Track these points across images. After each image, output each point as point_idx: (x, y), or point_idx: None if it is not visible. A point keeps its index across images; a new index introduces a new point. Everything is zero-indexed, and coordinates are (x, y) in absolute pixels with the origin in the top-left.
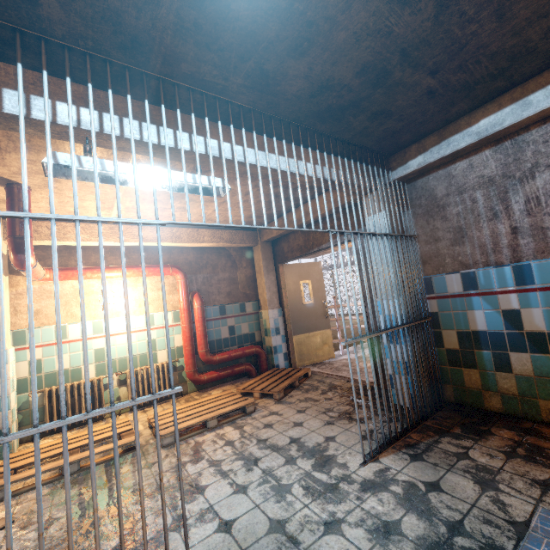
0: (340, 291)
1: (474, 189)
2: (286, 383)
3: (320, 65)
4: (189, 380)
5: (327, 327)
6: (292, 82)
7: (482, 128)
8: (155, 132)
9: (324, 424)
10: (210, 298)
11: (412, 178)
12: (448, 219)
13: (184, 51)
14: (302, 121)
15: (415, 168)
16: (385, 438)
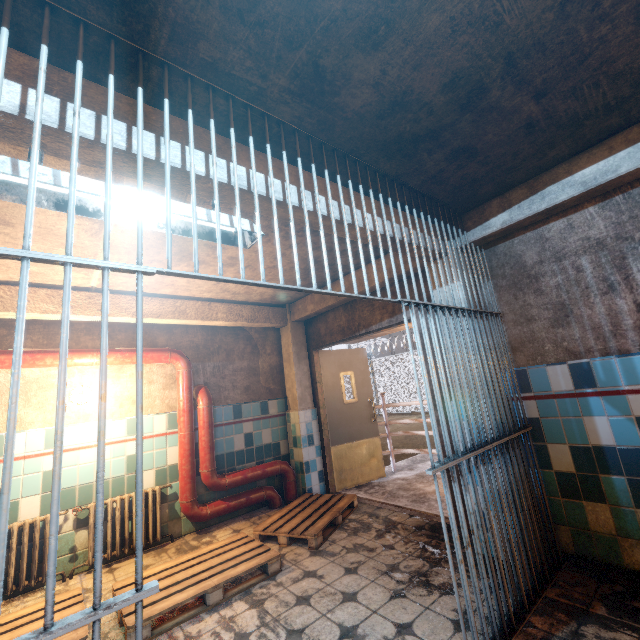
0: (381, 385)
1: (578, 254)
2: (325, 520)
3: (398, 68)
4: (184, 515)
5: (375, 434)
6: (356, 91)
7: (589, 177)
8: (153, 143)
9: (390, 597)
10: (221, 395)
11: (491, 242)
12: (544, 293)
13: (204, 21)
14: (362, 155)
15: (498, 227)
16: (498, 632)
